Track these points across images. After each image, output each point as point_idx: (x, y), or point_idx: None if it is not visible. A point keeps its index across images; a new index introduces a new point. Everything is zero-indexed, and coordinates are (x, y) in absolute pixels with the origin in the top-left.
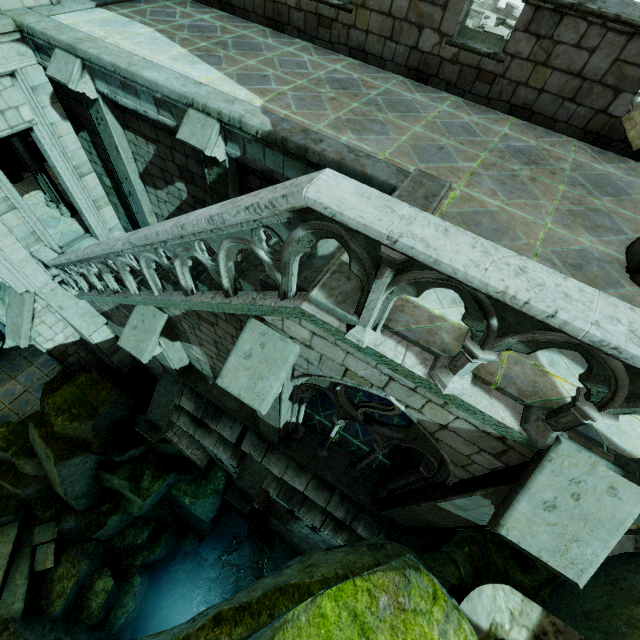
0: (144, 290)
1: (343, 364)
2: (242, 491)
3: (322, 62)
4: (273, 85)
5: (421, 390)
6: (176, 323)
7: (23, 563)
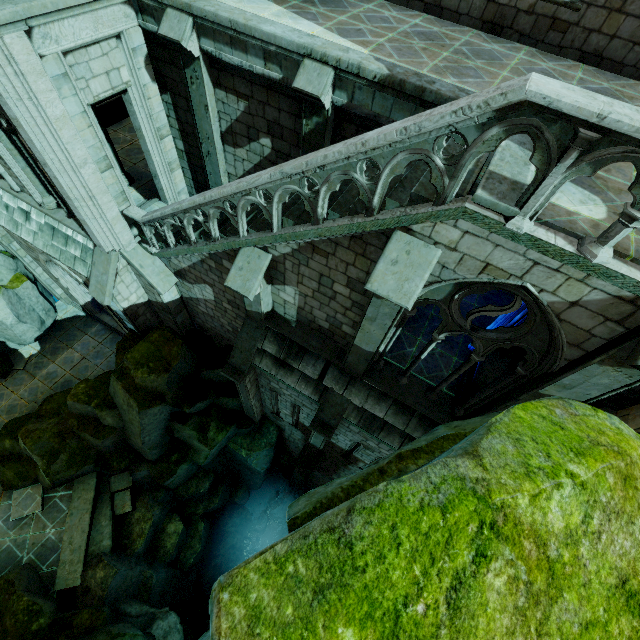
0: (252, 233)
1: (485, 260)
2: (323, 422)
3: (402, 17)
4: (370, 37)
5: (565, 268)
6: (277, 264)
7: (105, 508)
